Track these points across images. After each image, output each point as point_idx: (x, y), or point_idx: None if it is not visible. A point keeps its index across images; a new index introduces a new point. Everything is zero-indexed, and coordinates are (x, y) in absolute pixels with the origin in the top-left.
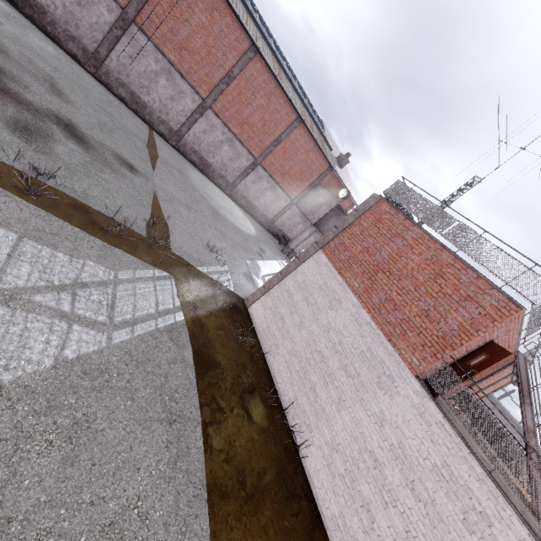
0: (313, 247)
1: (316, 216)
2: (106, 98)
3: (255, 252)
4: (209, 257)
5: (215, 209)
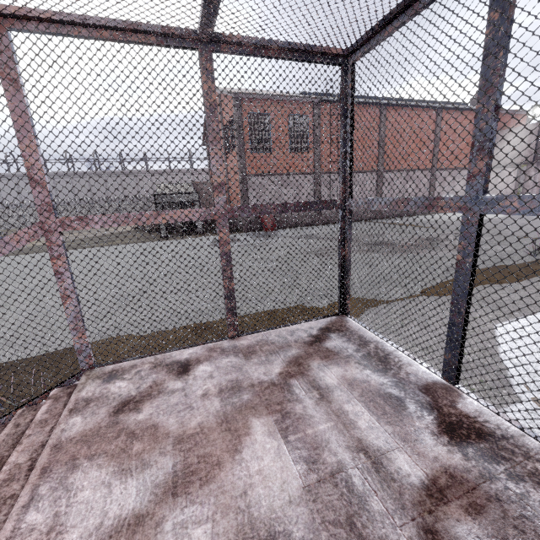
0: None
1: (526, 153)
2: None
3: None
4: None
5: None
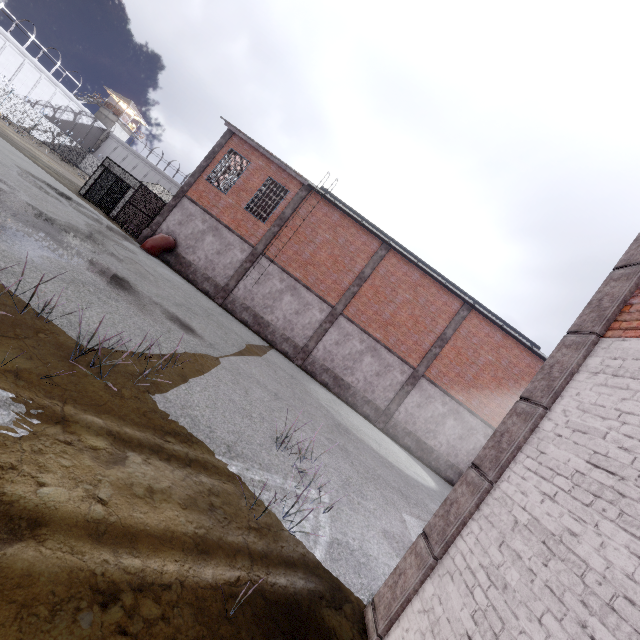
0: (565, 345)
1: None
2: (221, 313)
3: (433, 511)
4: (272, 456)
5: (344, 425)
